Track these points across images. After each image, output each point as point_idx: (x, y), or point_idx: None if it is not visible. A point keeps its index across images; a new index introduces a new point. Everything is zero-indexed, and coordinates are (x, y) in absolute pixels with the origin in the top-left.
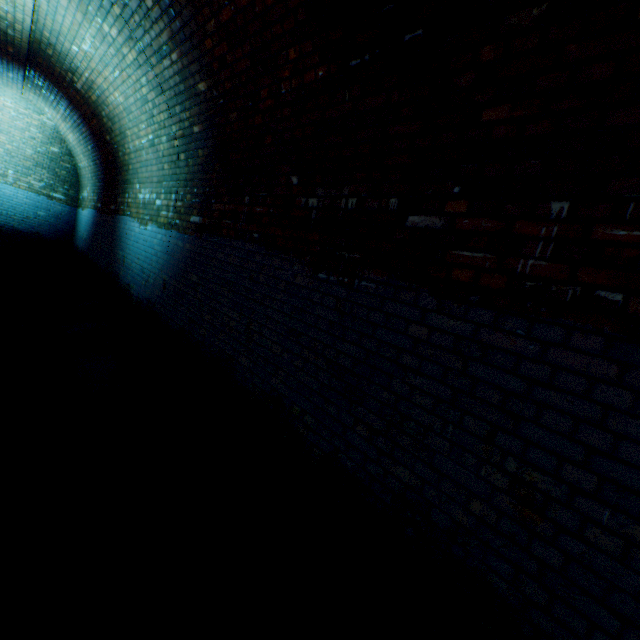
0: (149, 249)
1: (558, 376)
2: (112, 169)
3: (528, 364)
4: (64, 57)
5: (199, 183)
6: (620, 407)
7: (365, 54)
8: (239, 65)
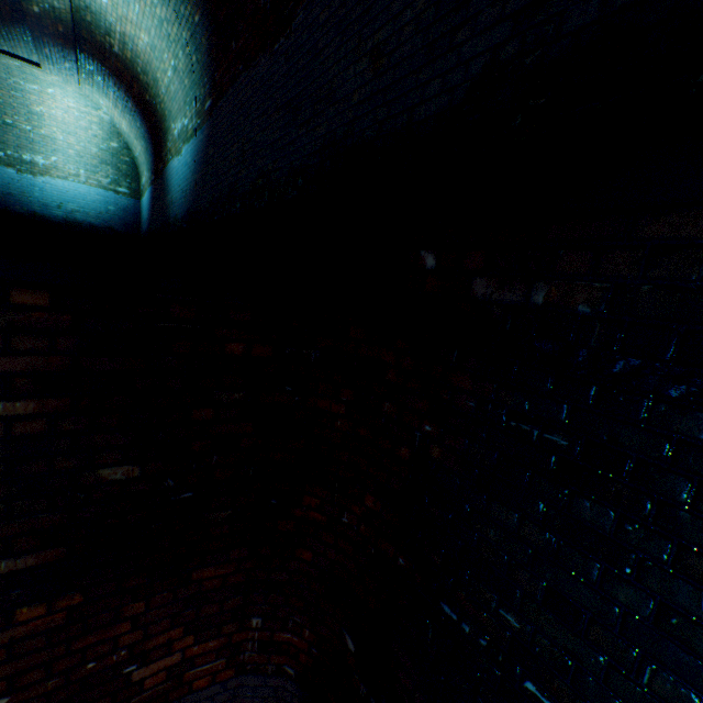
0: (185, 169)
1: None
2: (156, 132)
3: None
4: (99, 18)
5: (207, 70)
6: None
7: None
8: None
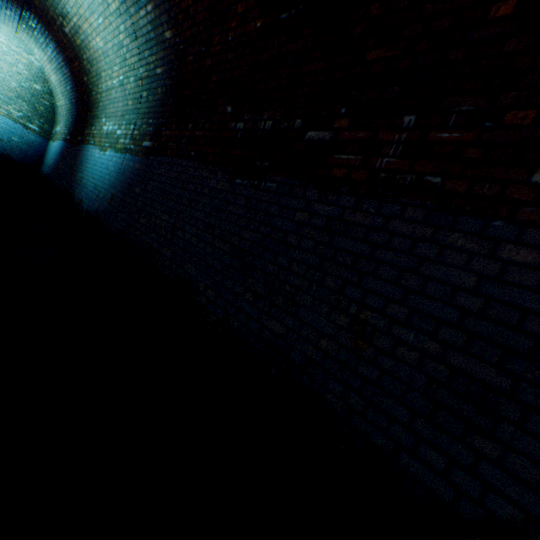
0: (104, 170)
1: (393, 240)
2: (85, 107)
3: (374, 233)
4: (58, 2)
5: (155, 115)
6: (430, 257)
7: (292, 10)
8: (199, 17)
